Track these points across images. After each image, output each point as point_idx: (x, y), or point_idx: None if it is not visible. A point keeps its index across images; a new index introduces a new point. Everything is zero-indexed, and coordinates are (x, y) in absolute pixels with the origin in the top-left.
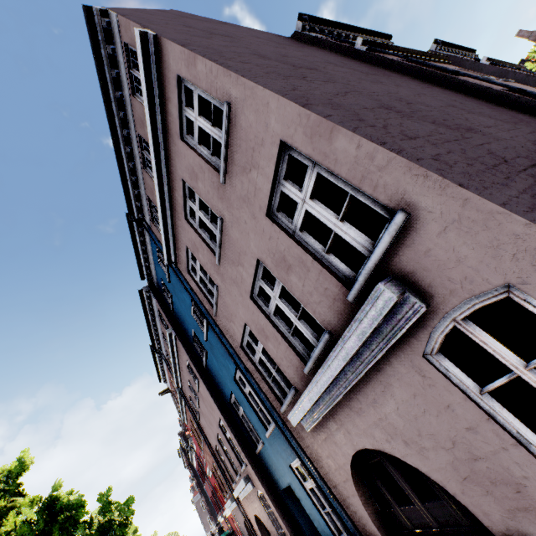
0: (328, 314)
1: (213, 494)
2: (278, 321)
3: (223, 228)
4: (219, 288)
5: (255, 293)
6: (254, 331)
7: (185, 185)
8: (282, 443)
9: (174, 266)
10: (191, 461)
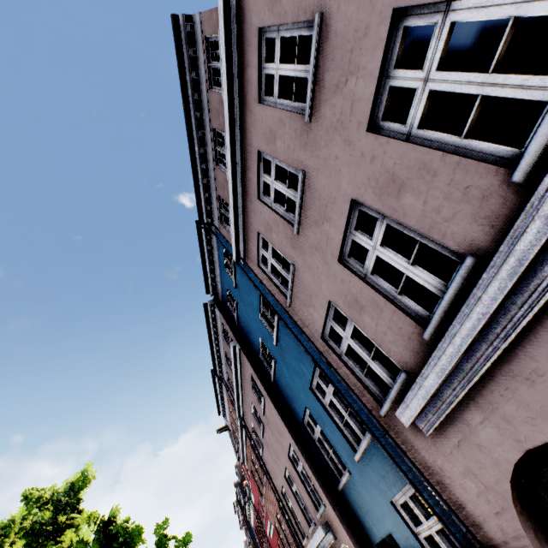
0: (470, 228)
1: None
2: (378, 280)
3: (304, 183)
4: (296, 267)
5: (344, 255)
6: (342, 307)
7: (260, 158)
8: (380, 466)
9: (242, 263)
10: (248, 517)
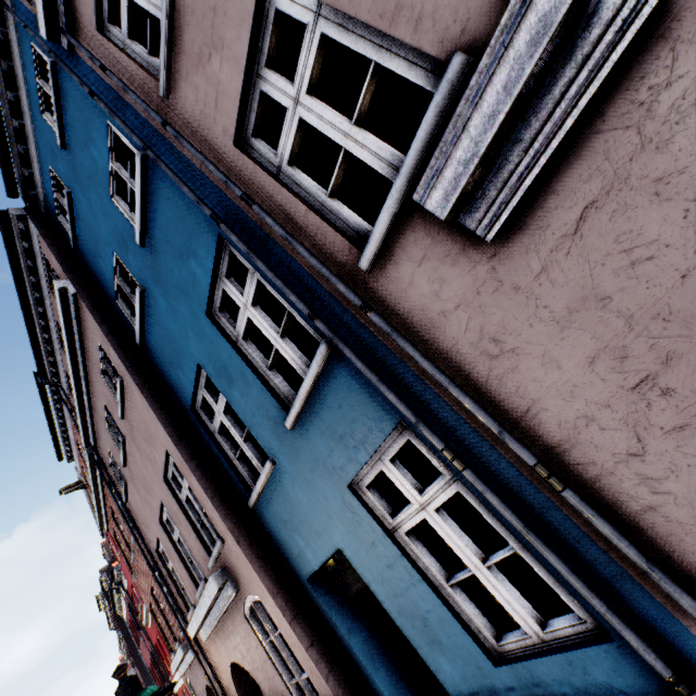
0: None
1: (152, 658)
2: None
3: None
4: None
5: None
6: None
7: None
8: (338, 417)
9: (66, 46)
10: (118, 610)
